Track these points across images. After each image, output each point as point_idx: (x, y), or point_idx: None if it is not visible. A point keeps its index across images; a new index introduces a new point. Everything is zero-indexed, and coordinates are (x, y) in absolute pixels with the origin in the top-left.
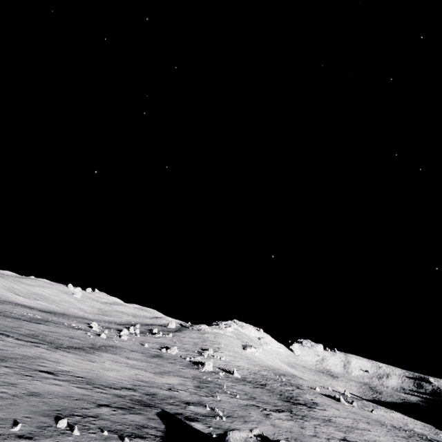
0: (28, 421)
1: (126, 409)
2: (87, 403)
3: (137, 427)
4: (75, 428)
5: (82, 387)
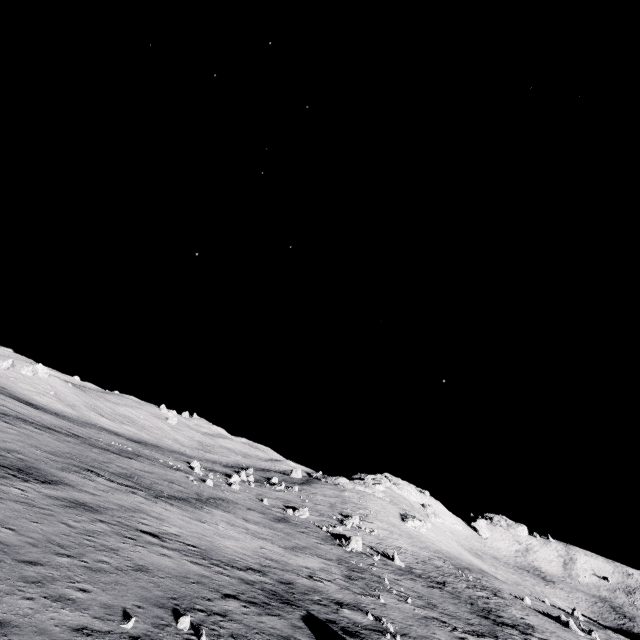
0: (141, 613)
1: (260, 606)
2: (208, 590)
3: (280, 639)
4: (203, 634)
5: (197, 563)
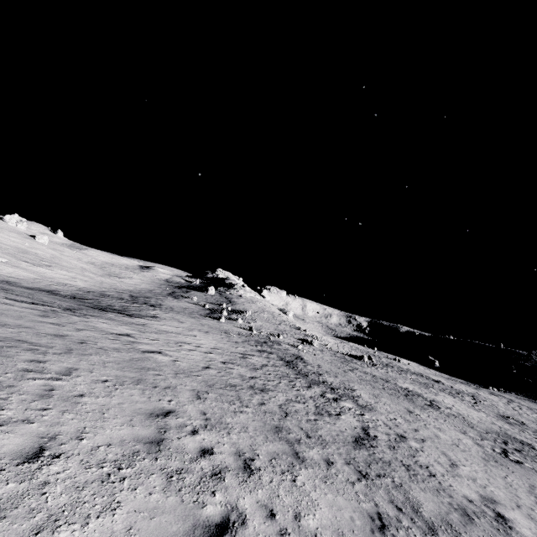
0: None
1: None
2: None
3: None
4: None
5: None
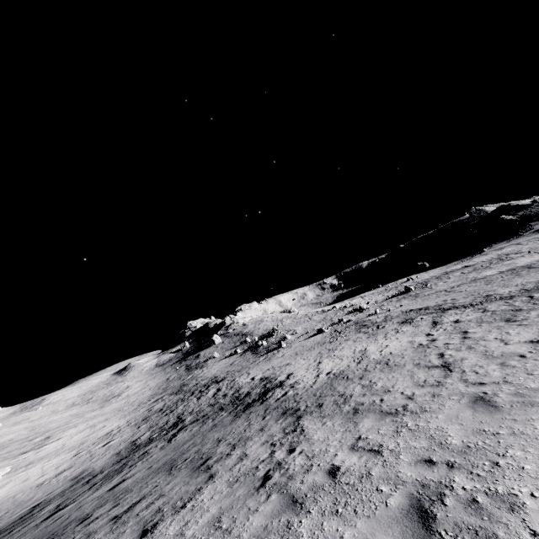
0: None
1: None
2: None
3: None
4: None
5: None
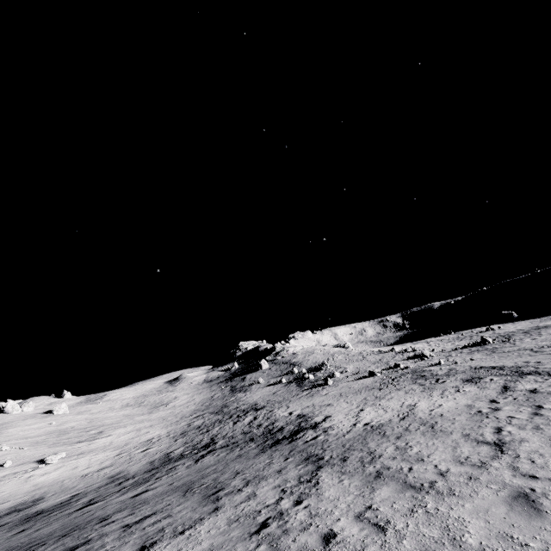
0: None
1: None
2: None
3: None
4: None
5: None
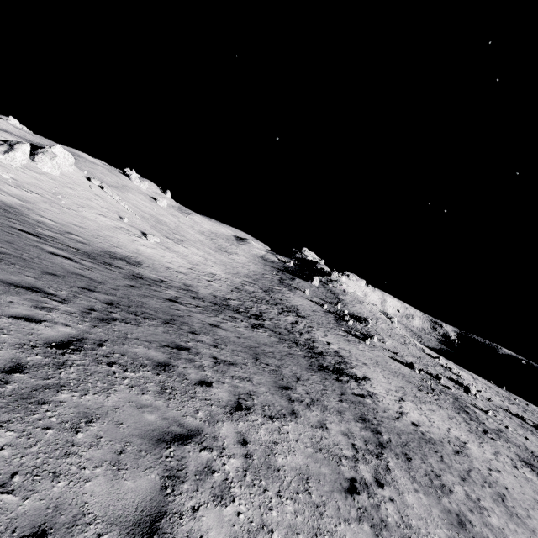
0: None
1: None
2: None
3: None
4: None
5: None
